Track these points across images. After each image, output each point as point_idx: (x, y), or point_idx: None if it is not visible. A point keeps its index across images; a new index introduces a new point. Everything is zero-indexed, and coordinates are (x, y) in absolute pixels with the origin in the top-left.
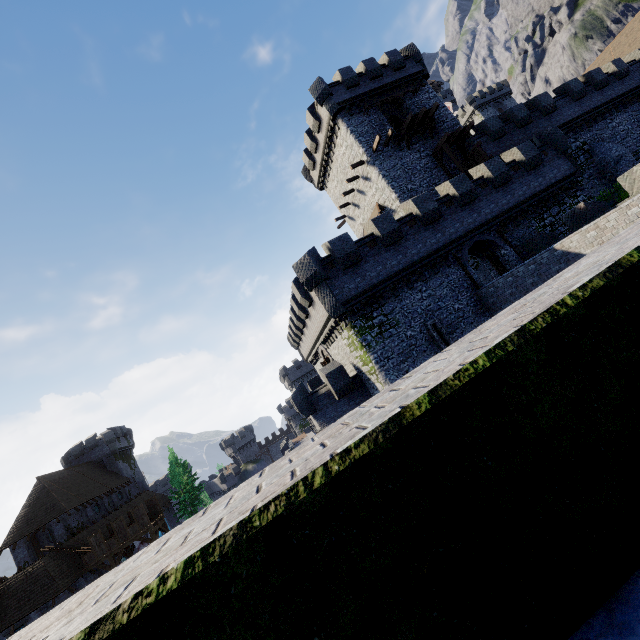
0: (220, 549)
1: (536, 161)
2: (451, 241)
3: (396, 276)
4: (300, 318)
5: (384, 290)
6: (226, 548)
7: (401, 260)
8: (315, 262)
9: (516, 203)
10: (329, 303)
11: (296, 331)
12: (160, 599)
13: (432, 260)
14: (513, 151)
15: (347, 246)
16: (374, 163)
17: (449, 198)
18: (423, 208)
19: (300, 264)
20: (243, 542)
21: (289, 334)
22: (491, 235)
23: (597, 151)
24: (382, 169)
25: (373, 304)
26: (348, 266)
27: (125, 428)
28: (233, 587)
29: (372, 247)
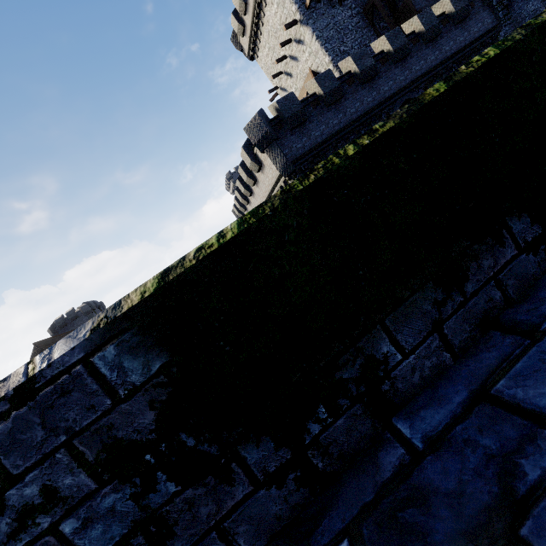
0: (518, 35)
1: (464, 13)
2: (385, 99)
3: (337, 135)
4: (247, 187)
5: (327, 149)
6: (524, 33)
7: (341, 119)
8: (265, 122)
9: (443, 59)
10: (280, 162)
11: (242, 201)
12: (492, 58)
13: (368, 119)
14: (444, 2)
15: (293, 105)
16: (307, 22)
17: (384, 54)
18: (361, 65)
19: (251, 126)
20: (535, 29)
21: (234, 206)
22: (419, 93)
23: (515, 6)
24: (315, 29)
25: (318, 162)
26: (295, 126)
27: (97, 302)
28: (533, 57)
29: (315, 107)
